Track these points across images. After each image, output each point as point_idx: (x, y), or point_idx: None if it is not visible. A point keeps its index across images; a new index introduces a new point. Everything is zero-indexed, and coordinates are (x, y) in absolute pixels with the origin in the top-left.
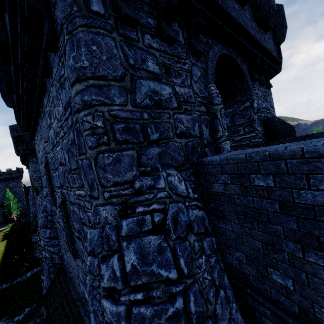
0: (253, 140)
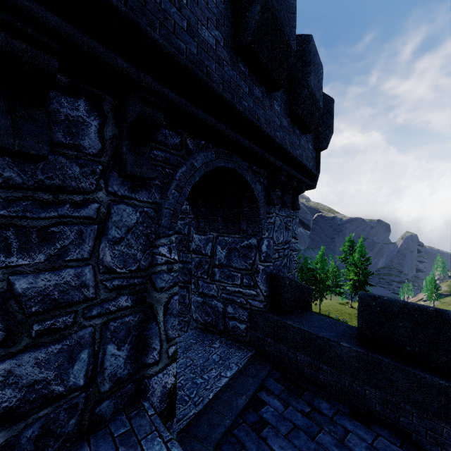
0: (251, 302)
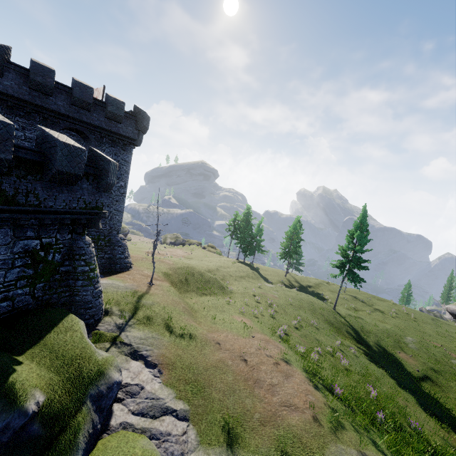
0: None
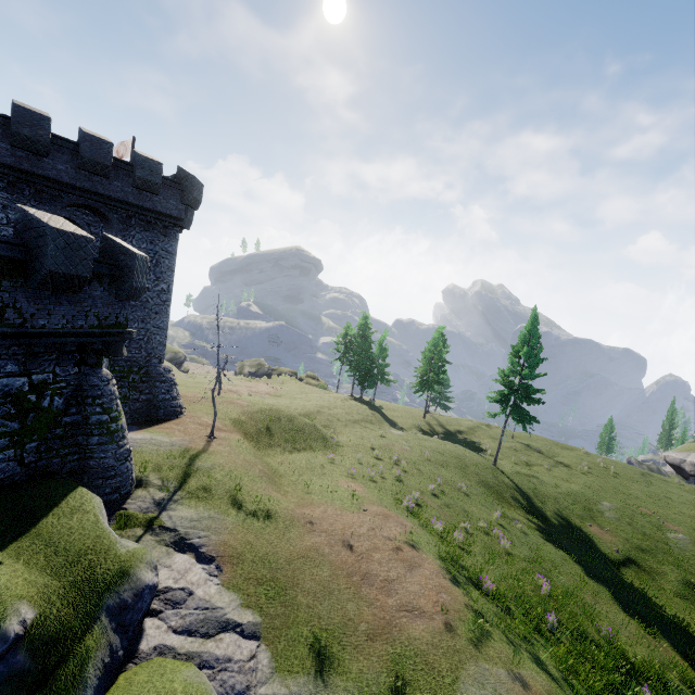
0: None
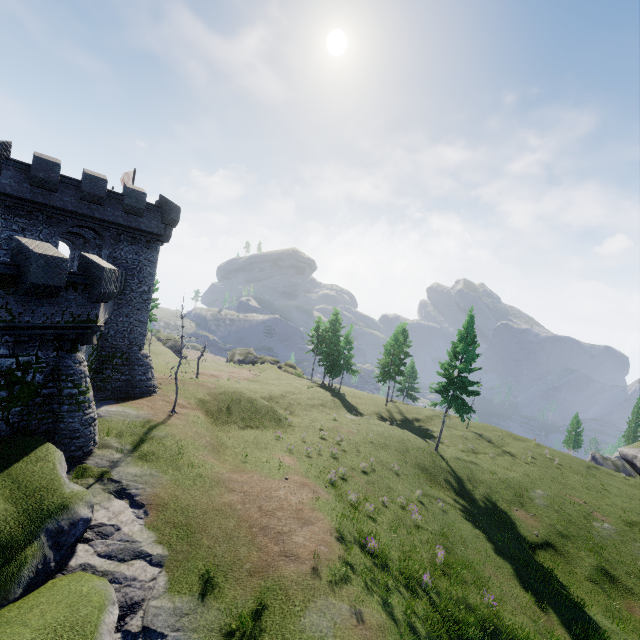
0: None
